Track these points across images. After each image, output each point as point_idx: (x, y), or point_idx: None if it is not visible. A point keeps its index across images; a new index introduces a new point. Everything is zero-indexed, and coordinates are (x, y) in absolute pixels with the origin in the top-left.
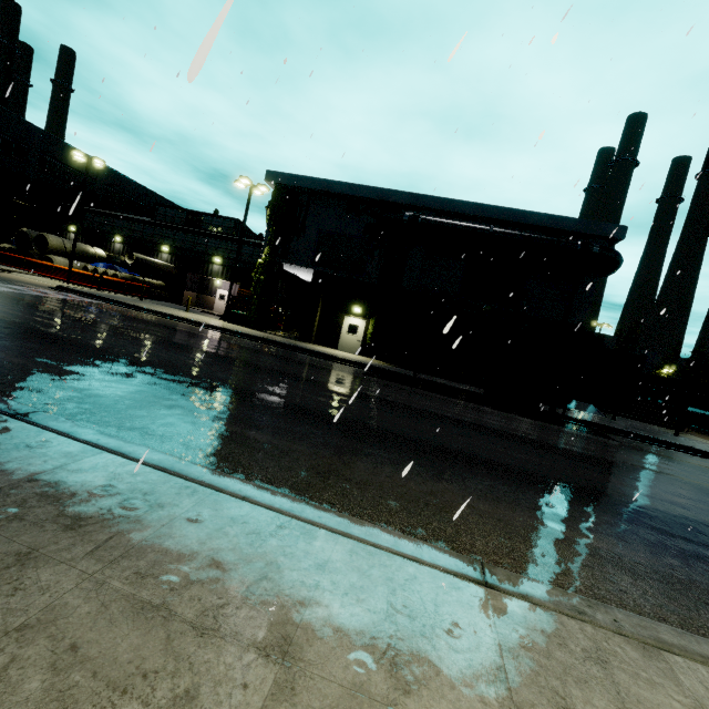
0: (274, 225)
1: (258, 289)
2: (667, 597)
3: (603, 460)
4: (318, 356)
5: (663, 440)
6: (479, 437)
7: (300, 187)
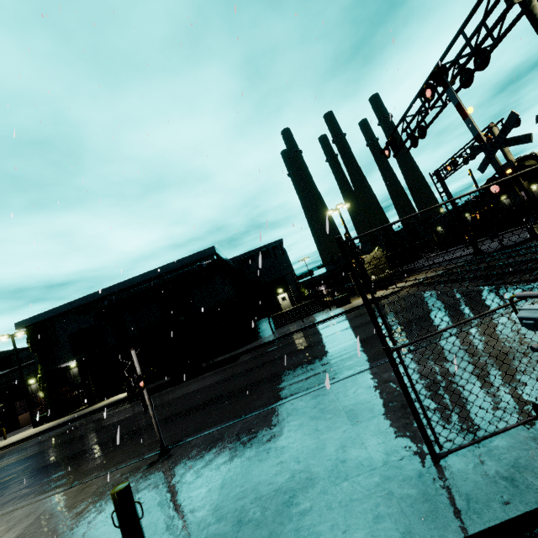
0: (36, 350)
1: (46, 393)
2: (24, 500)
3: (177, 398)
4: (85, 416)
5: (271, 340)
6: (99, 434)
7: (41, 321)
